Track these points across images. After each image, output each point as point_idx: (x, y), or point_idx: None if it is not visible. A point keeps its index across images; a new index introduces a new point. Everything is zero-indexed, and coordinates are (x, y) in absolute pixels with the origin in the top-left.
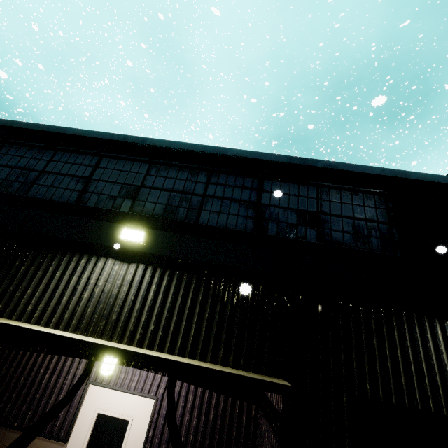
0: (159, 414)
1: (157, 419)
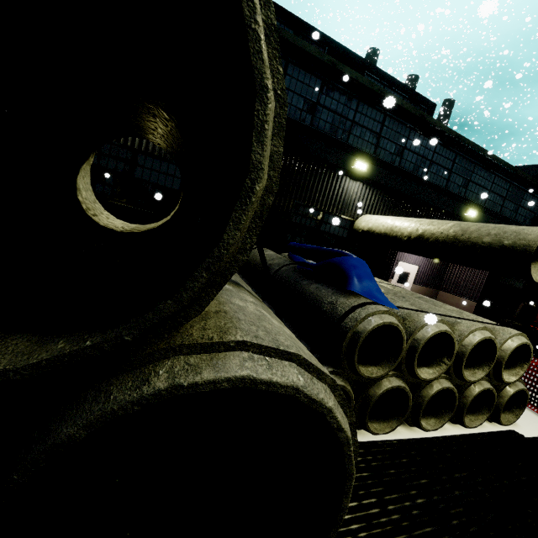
0: (419, 271)
1: (419, 273)
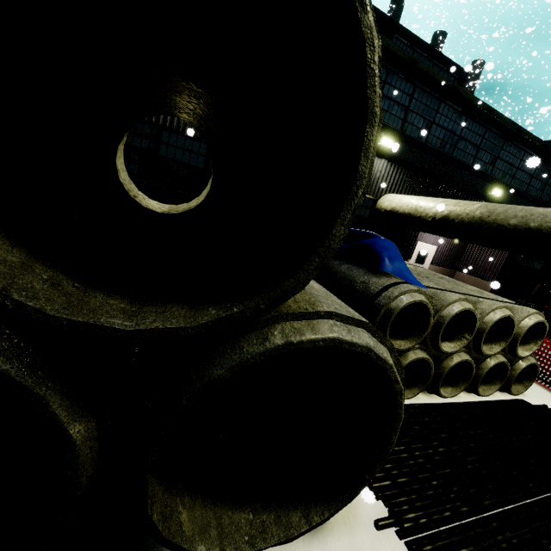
0: (438, 251)
1: (437, 253)
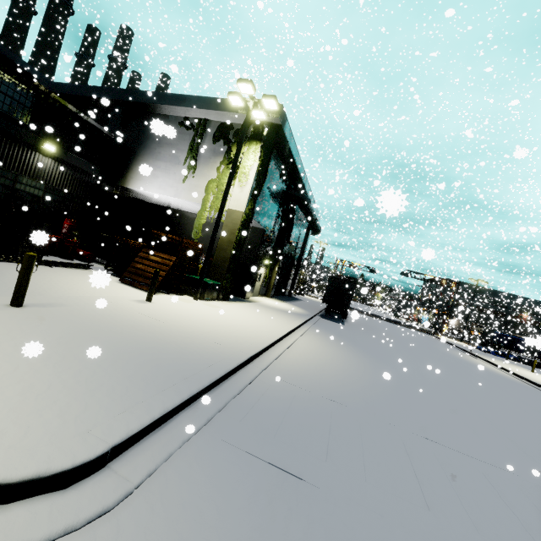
0: None
1: None
